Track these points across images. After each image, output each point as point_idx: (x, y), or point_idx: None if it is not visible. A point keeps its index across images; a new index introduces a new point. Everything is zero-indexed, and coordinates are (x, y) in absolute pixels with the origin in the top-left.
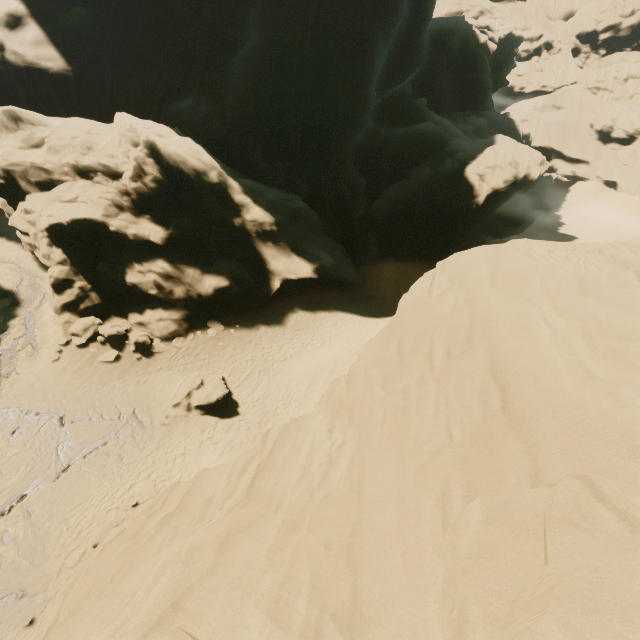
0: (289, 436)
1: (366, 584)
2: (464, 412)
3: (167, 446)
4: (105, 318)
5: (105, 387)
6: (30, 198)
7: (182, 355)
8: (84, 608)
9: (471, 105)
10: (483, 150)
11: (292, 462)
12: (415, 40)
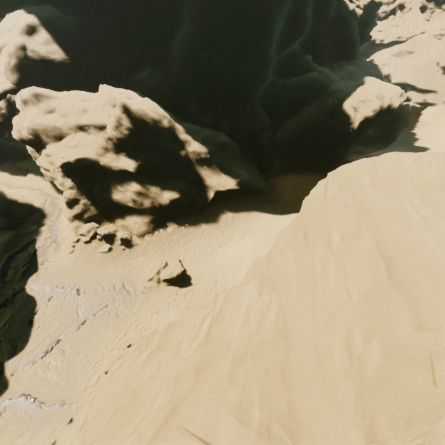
0: (231, 298)
1: (297, 399)
2: (358, 279)
3: (146, 307)
4: (100, 223)
5: (103, 269)
6: (49, 146)
7: (151, 246)
8: (104, 412)
9: (344, 57)
10: (356, 89)
11: (235, 316)
12: (302, 13)
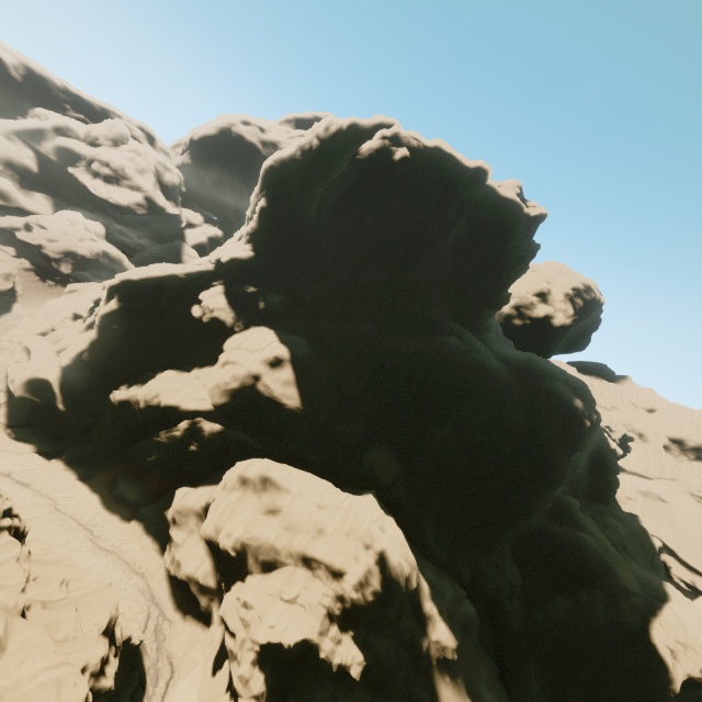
0: None
1: None
2: None
3: None
4: None
5: None
6: (252, 582)
7: None
8: None
9: (602, 497)
10: (661, 605)
11: None
12: (578, 456)
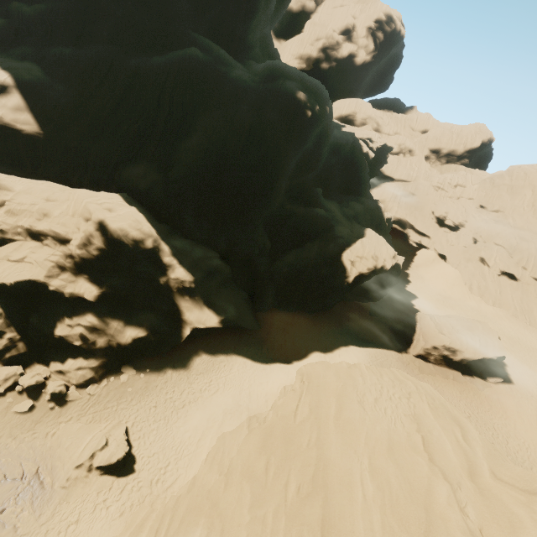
0: None
1: None
2: None
3: (63, 512)
4: (27, 365)
5: (14, 441)
6: None
7: (93, 403)
8: None
9: (354, 191)
10: (356, 240)
11: None
12: (318, 153)
